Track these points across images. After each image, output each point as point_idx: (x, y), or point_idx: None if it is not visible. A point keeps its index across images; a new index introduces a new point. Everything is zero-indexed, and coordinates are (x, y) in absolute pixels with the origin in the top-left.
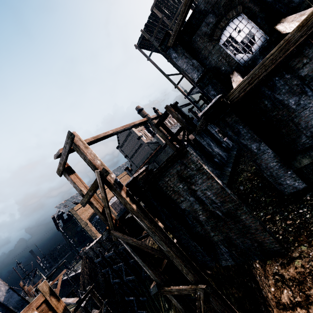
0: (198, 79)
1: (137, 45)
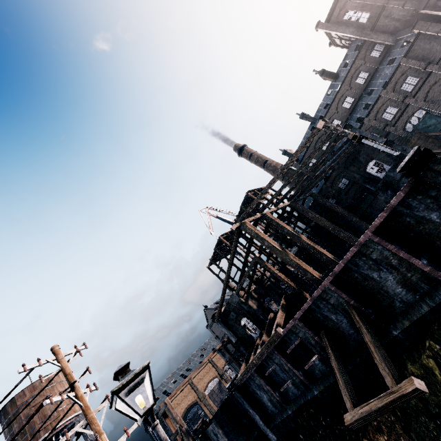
0: (235, 342)
1: (208, 267)
